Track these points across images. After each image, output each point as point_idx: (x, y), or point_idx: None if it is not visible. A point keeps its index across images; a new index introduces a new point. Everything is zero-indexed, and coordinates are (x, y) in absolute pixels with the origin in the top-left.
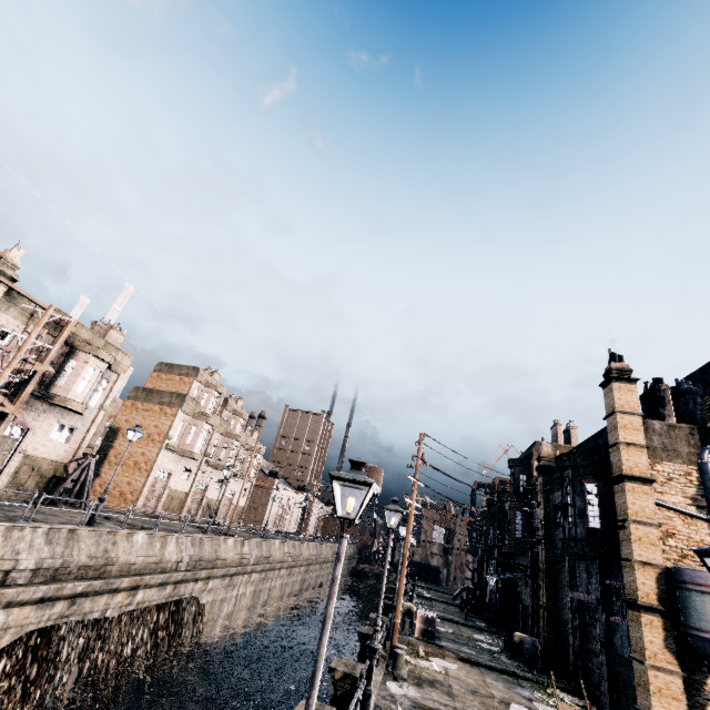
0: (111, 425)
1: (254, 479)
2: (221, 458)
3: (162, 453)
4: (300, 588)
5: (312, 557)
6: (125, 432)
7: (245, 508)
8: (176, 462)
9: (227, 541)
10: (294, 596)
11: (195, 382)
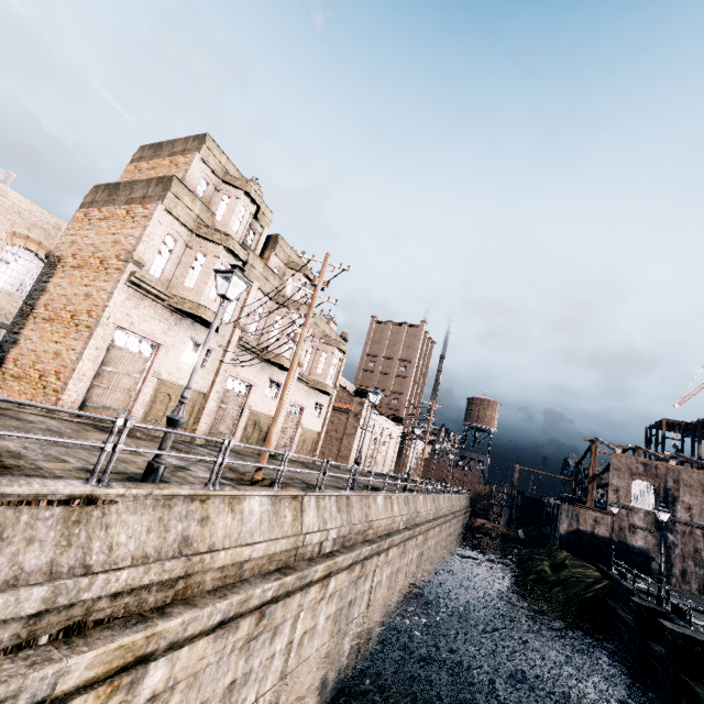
0: (48, 254)
1: (333, 393)
2: (270, 341)
3: (122, 292)
4: (416, 569)
5: (429, 516)
6: (67, 261)
7: (322, 435)
8: (169, 324)
9: (244, 504)
10: (409, 584)
11: (197, 161)
